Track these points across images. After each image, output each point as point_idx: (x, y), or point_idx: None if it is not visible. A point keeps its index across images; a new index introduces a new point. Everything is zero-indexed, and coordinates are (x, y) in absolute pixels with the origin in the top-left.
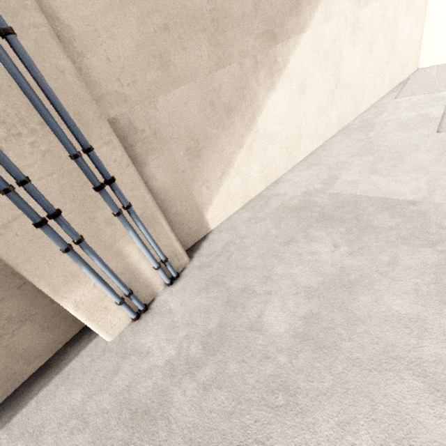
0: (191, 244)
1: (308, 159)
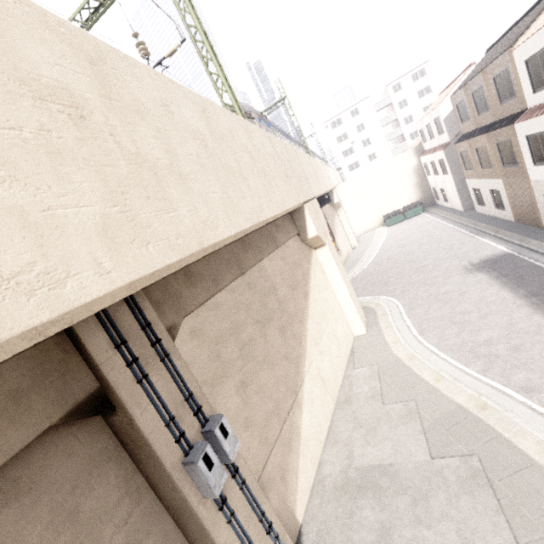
0: (295, 543)
1: (329, 436)
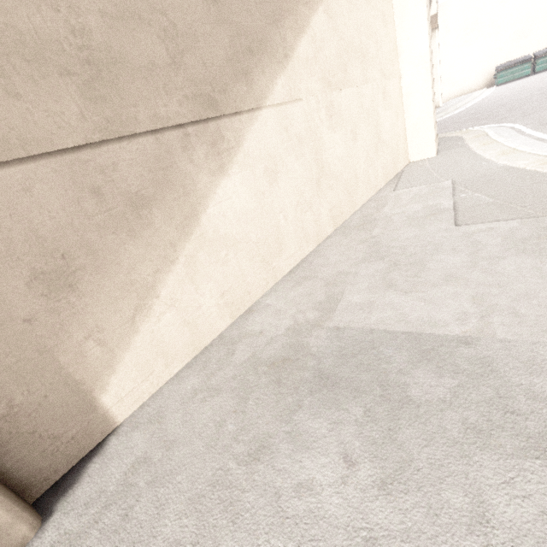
0: (65, 471)
1: (297, 270)
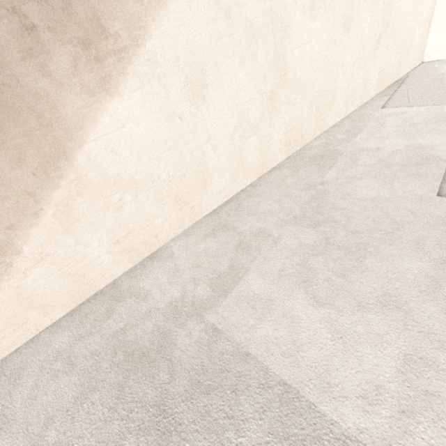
0: None
1: (222, 210)
